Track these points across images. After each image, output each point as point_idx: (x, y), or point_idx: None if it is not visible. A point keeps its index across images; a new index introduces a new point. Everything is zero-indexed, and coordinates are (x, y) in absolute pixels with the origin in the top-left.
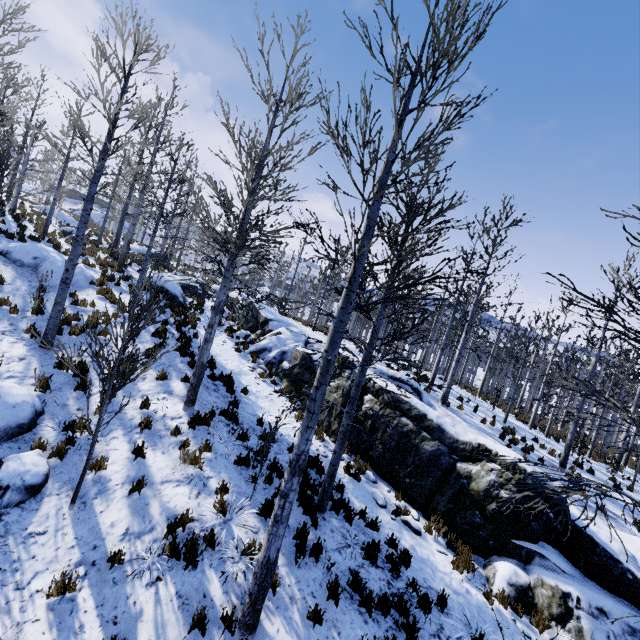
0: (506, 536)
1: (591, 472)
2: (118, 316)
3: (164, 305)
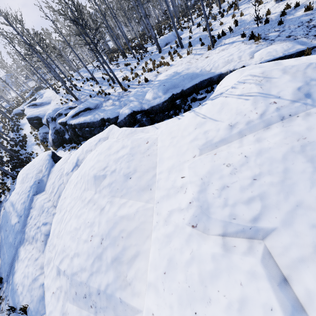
0: (38, 129)
1: (93, 79)
2: (5, 132)
3: (15, 119)
